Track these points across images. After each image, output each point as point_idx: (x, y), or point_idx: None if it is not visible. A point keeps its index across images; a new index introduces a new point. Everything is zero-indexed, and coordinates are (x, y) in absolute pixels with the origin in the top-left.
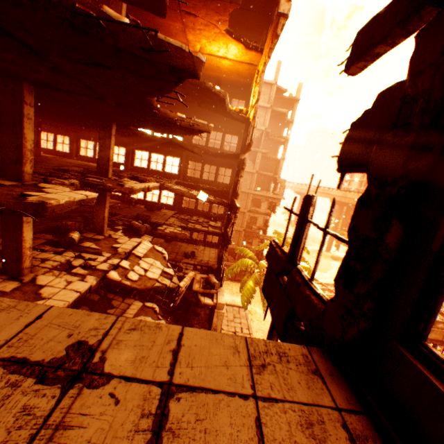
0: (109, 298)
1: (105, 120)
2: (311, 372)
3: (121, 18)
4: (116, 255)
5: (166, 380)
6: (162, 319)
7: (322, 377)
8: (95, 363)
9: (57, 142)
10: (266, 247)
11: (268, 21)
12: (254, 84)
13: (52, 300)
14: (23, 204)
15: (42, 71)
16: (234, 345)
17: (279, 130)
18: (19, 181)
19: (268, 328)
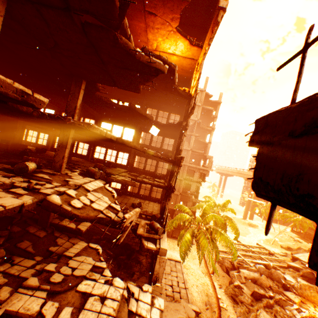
0: (55, 236)
1: (77, 75)
2: None
3: None
4: (66, 186)
5: None
6: (103, 261)
7: None
8: None
9: None
10: (199, 208)
11: (205, 32)
12: (195, 72)
13: None
14: None
15: None
16: None
17: (206, 124)
18: None
19: (202, 283)
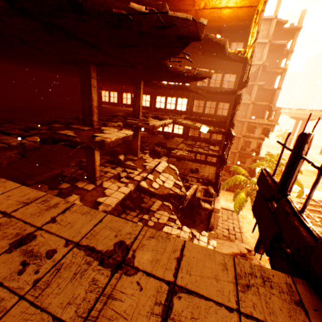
0: (141, 197)
1: (136, 79)
2: (293, 302)
3: (142, 8)
4: (145, 171)
5: (171, 280)
6: (174, 214)
7: (305, 309)
8: (129, 258)
9: (110, 96)
10: (258, 166)
11: None
12: (252, 24)
13: (110, 197)
14: (93, 142)
15: (99, 56)
16: (223, 263)
17: (276, 62)
18: (91, 126)
19: (257, 231)
